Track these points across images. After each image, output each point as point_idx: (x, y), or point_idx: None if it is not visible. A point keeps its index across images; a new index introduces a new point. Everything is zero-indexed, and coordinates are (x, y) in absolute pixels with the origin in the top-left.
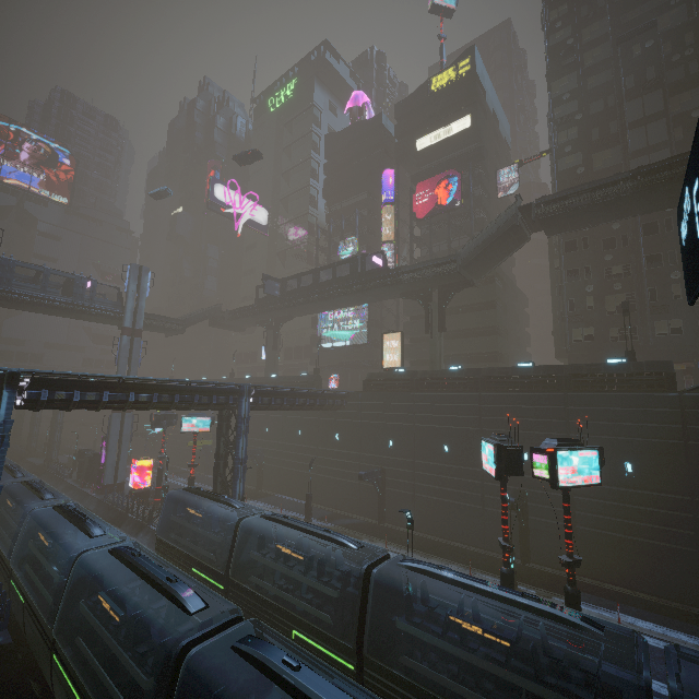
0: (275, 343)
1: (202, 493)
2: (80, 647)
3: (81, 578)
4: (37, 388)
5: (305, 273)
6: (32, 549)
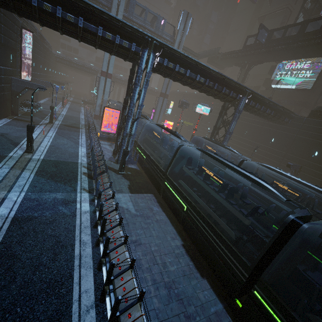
0: (244, 78)
1: (214, 141)
2: (182, 184)
3: (180, 156)
4: (162, 58)
5: (293, 25)
6: (148, 138)
